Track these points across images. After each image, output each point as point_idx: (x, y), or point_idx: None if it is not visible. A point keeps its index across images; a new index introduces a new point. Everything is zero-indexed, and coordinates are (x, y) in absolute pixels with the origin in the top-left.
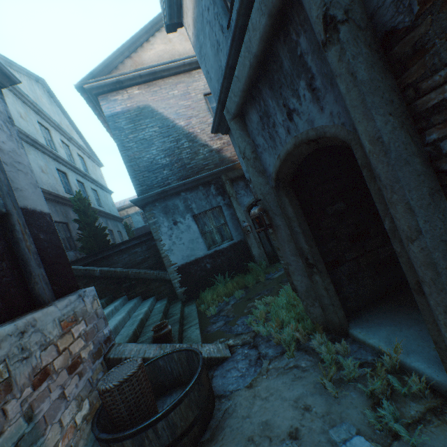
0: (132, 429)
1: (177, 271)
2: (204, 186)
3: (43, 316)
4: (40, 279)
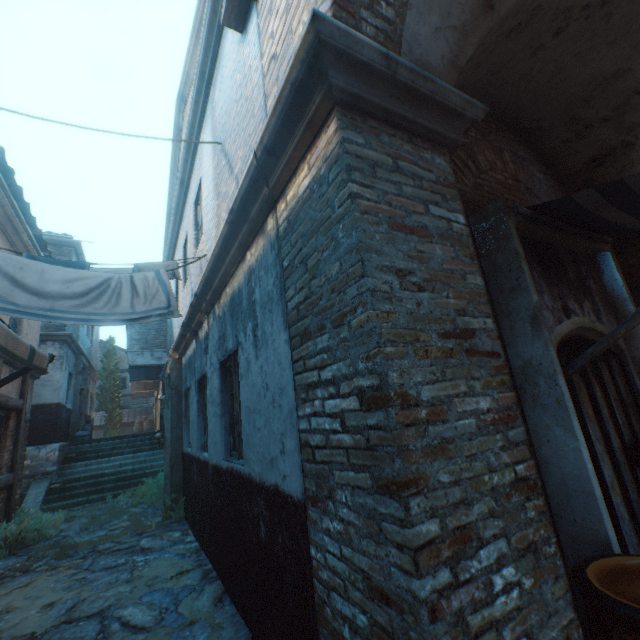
0: None
1: None
2: None
3: None
4: None
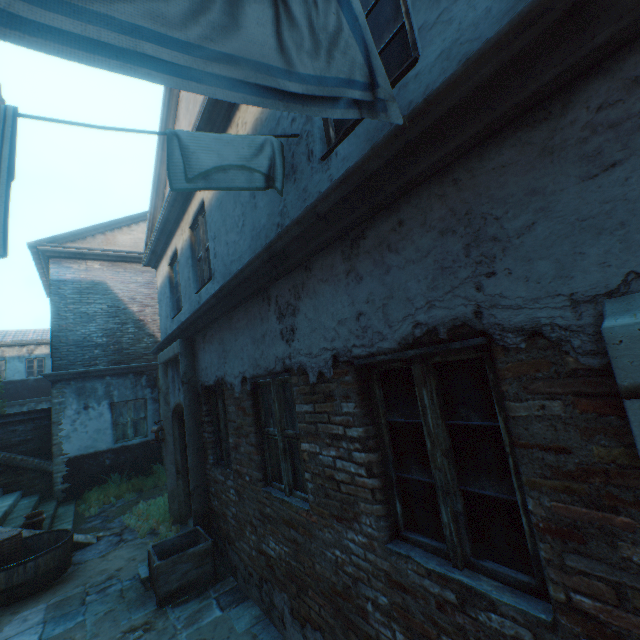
0: (9, 565)
1: (67, 462)
2: (136, 374)
3: None
4: None
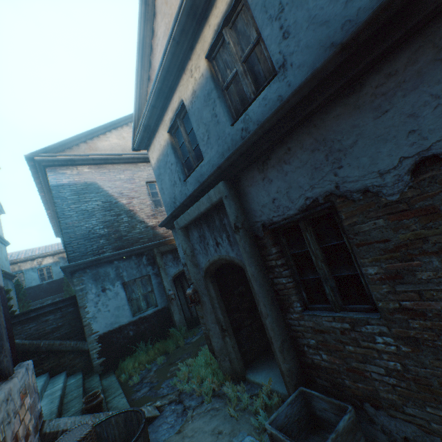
0: None
1: (98, 340)
2: (137, 256)
3: (14, 386)
4: (8, 352)
